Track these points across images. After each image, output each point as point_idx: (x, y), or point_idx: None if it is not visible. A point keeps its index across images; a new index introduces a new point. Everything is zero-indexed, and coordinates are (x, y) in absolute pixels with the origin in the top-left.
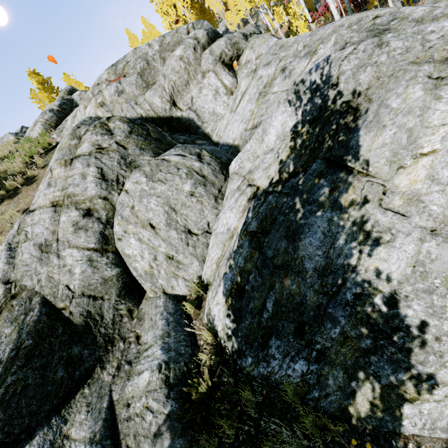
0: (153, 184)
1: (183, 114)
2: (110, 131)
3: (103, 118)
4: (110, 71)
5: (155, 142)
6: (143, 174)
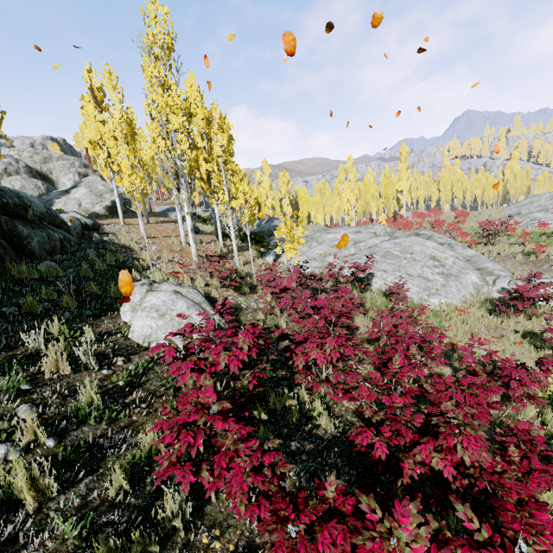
0: (23, 180)
1: (53, 177)
2: (18, 162)
3: (19, 159)
4: (33, 150)
5: (32, 175)
6: (21, 176)
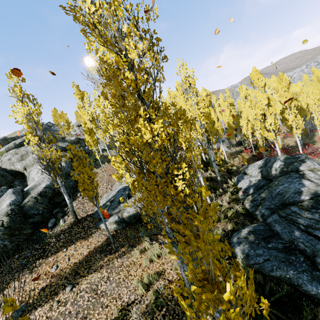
0: None
1: (26, 174)
2: None
3: None
4: (14, 151)
5: None
6: None
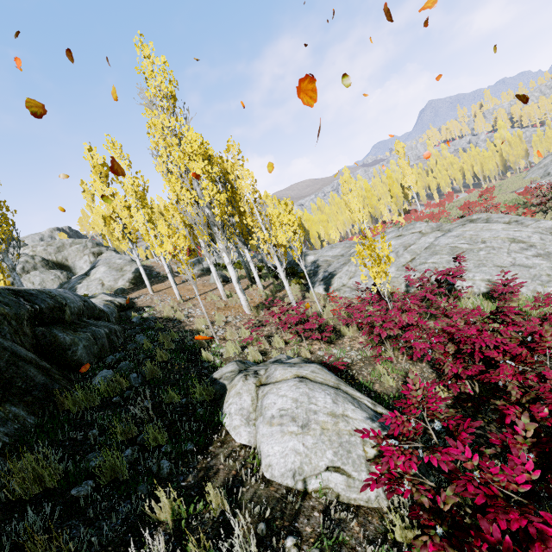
0: (41, 274)
1: (69, 264)
2: (34, 258)
3: (34, 255)
4: (45, 242)
5: (49, 267)
6: (39, 271)
